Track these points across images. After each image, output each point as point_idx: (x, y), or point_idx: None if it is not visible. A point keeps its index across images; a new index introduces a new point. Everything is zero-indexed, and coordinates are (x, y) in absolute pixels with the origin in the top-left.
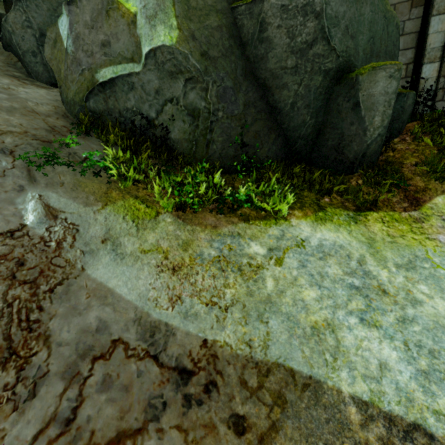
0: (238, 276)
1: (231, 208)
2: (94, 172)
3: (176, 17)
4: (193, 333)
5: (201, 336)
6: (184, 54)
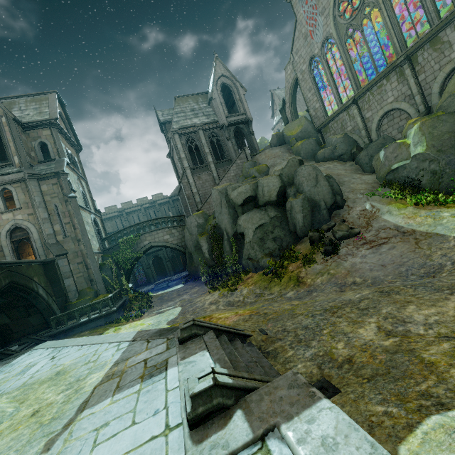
0: (432, 219)
1: (441, 204)
2: (386, 197)
3: (426, 142)
4: (409, 228)
5: (412, 228)
6: (428, 154)
